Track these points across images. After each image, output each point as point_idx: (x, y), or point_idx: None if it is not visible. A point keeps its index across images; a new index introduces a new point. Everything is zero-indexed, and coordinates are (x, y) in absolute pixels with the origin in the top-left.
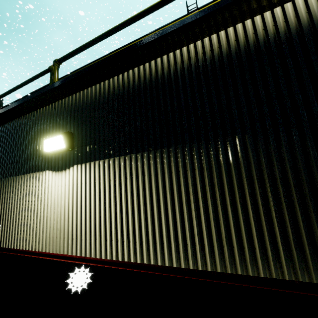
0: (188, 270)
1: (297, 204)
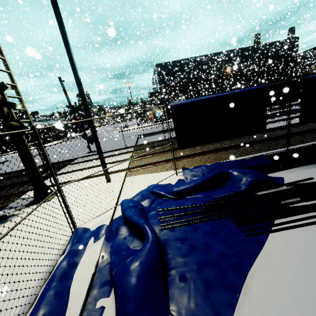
0: None
1: None
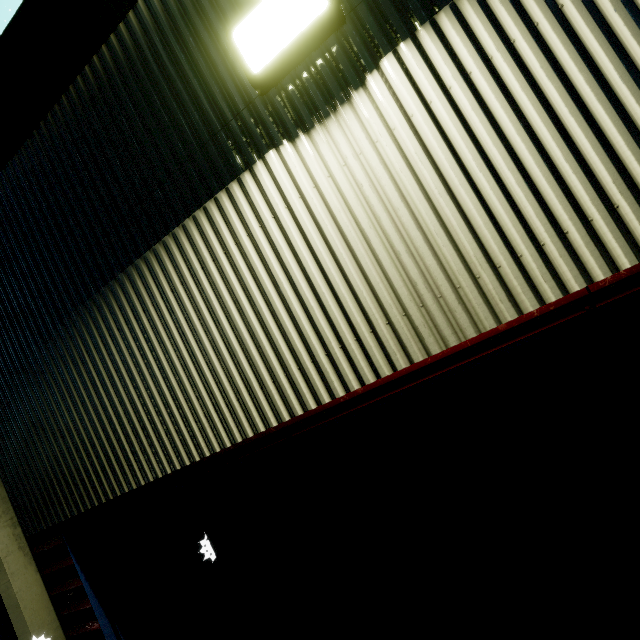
0: None
1: None
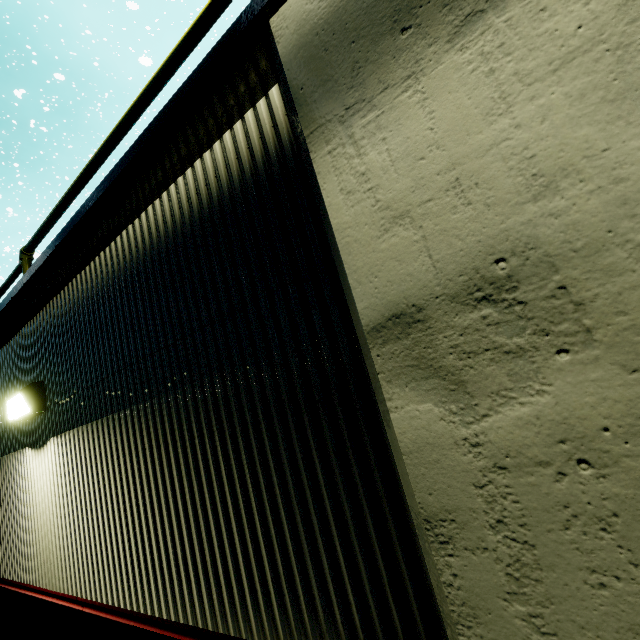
0: (178, 625)
1: (283, 509)
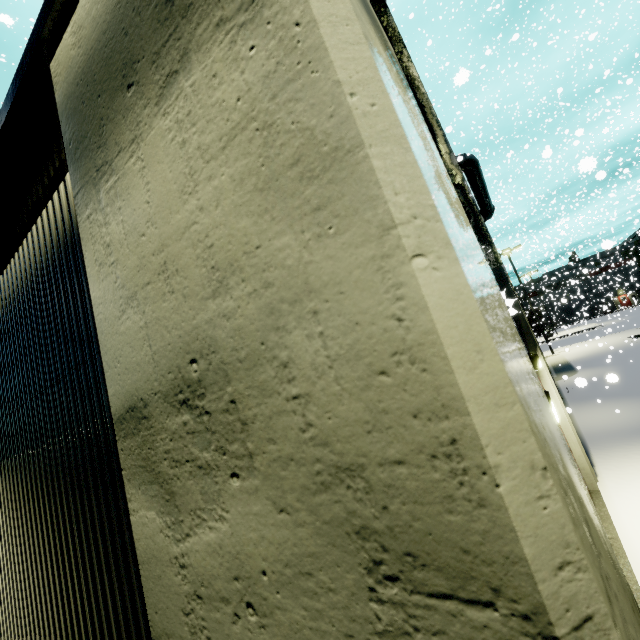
0: None
1: (116, 581)
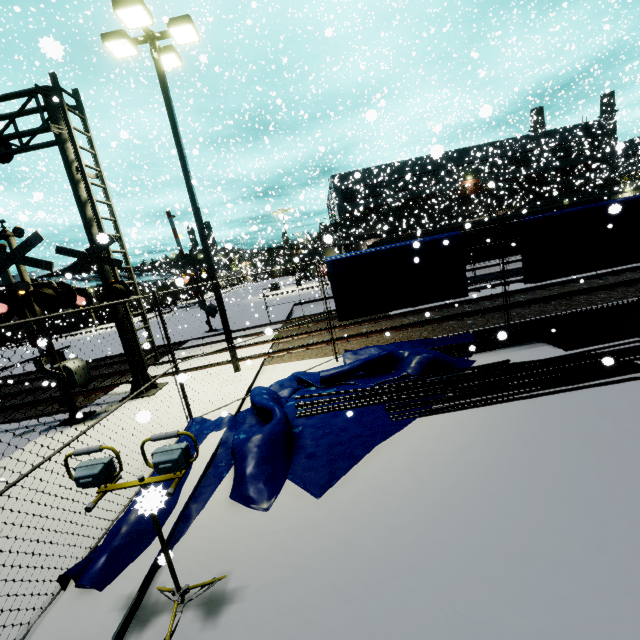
0: None
1: None
